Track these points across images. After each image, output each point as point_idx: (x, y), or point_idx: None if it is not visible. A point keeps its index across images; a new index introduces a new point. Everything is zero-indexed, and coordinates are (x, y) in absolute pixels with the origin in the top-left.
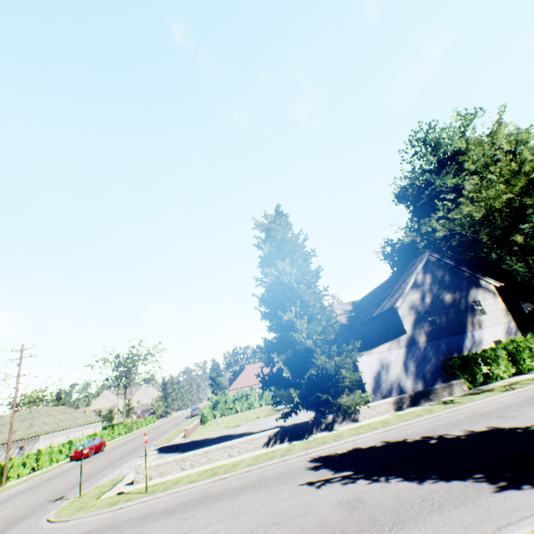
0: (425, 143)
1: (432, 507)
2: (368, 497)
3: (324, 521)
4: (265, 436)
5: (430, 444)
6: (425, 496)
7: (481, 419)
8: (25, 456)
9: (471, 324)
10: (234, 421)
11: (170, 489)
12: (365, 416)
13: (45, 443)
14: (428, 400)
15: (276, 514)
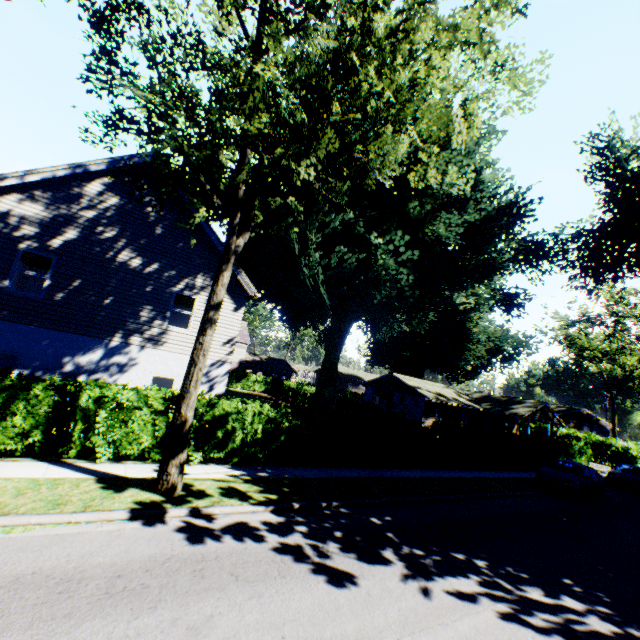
0: None
1: None
2: None
3: None
4: None
5: None
6: None
7: None
8: None
9: (133, 330)
10: None
11: None
12: None
13: None
14: None
15: None
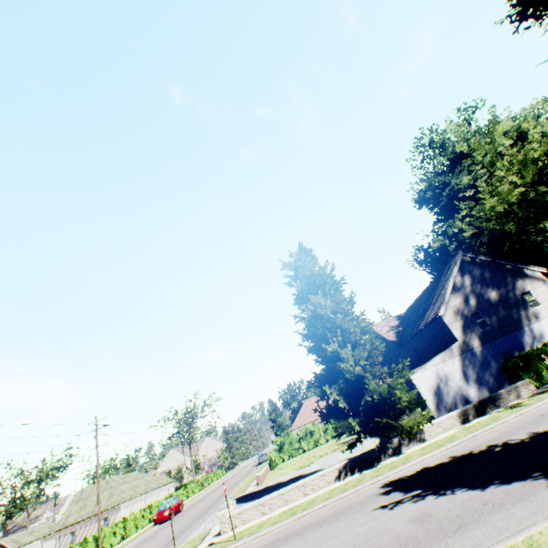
0: (430, 147)
1: (492, 508)
2: (435, 510)
3: (397, 536)
4: (335, 470)
5: (494, 452)
6: (487, 500)
7: (546, 418)
8: (113, 525)
9: (525, 318)
10: (303, 461)
11: (256, 533)
12: (432, 434)
13: (126, 511)
14: (494, 407)
15: (355, 537)
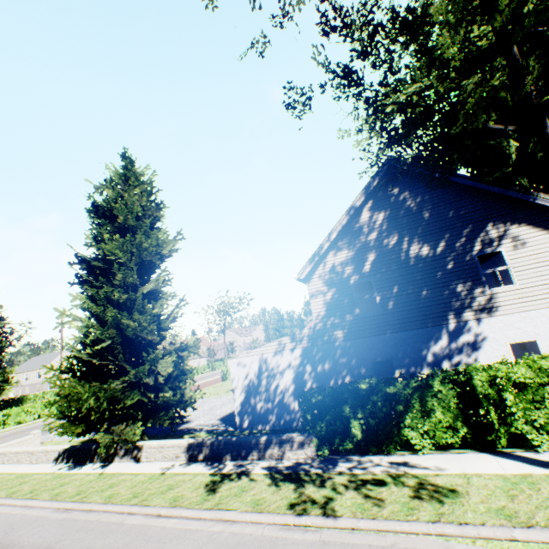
0: None
1: None
2: None
3: None
4: (57, 451)
5: None
6: None
7: None
8: None
9: (459, 308)
10: (225, 388)
11: None
12: (150, 457)
13: None
14: (238, 458)
15: None
